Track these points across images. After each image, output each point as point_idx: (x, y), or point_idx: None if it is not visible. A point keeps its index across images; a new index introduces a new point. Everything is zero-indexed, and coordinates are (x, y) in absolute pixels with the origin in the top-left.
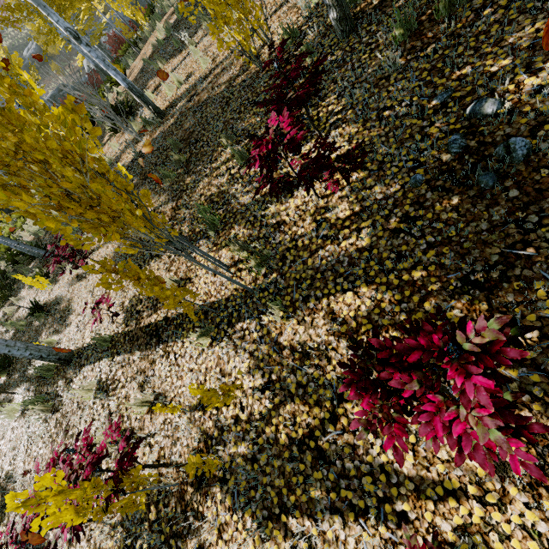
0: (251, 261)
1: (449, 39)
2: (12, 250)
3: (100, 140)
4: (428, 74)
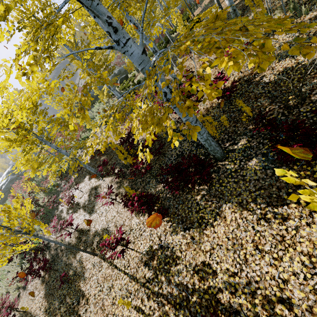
0: (291, 5)
1: None
2: None
3: None
4: None
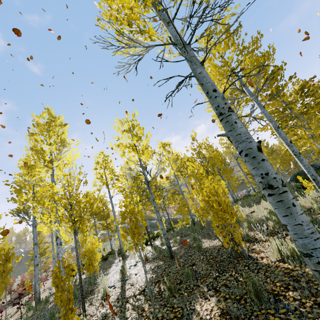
0: None
1: None
2: None
3: None
4: None
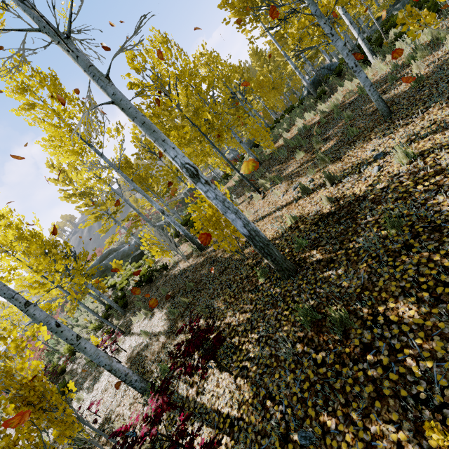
0: None
1: (335, 359)
2: (125, 287)
3: (184, 237)
4: (309, 387)
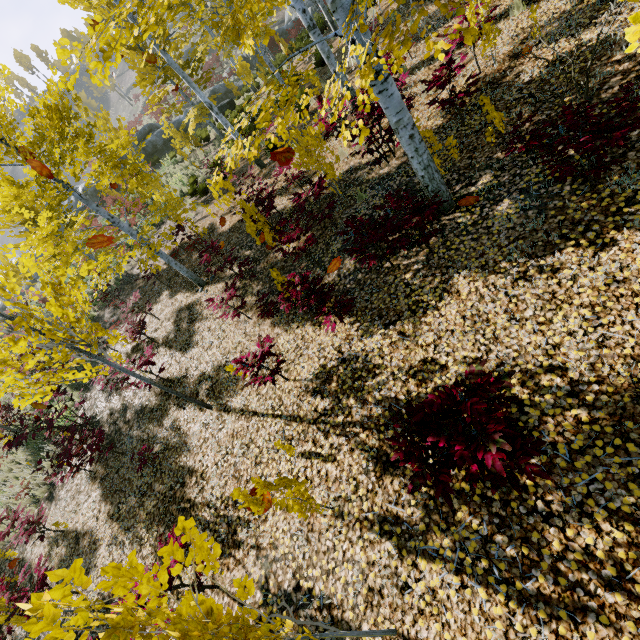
0: None
1: None
2: None
3: None
4: None
